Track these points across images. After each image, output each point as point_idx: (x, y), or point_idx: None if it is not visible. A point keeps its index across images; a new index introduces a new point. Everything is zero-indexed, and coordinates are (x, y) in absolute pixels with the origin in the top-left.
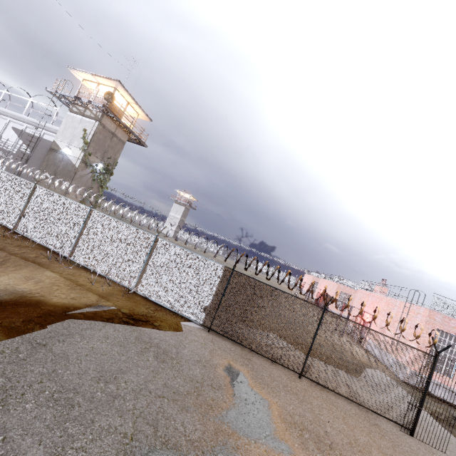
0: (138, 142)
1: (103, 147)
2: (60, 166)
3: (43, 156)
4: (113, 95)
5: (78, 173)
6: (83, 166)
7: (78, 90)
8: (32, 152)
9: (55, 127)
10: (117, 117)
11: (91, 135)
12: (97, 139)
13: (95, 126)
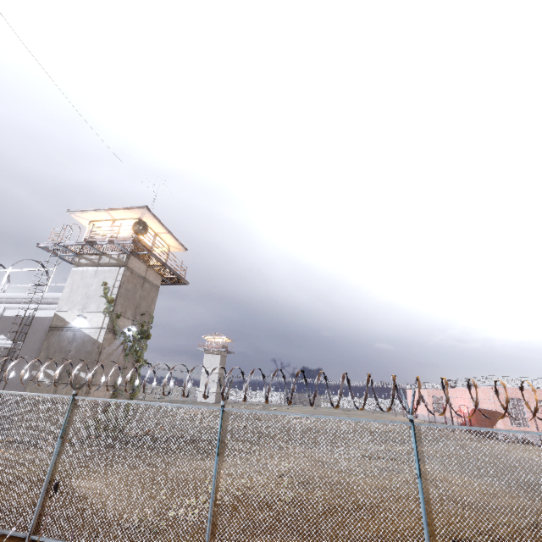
0: (174, 282)
1: (134, 300)
2: (72, 349)
3: (38, 343)
4: (144, 225)
5: (103, 352)
6: (110, 337)
7: (90, 233)
8: (17, 343)
9: (53, 294)
10: (151, 253)
11: (116, 287)
12: (124, 291)
13: (120, 273)
